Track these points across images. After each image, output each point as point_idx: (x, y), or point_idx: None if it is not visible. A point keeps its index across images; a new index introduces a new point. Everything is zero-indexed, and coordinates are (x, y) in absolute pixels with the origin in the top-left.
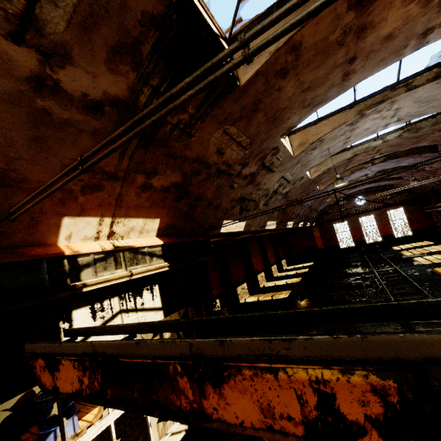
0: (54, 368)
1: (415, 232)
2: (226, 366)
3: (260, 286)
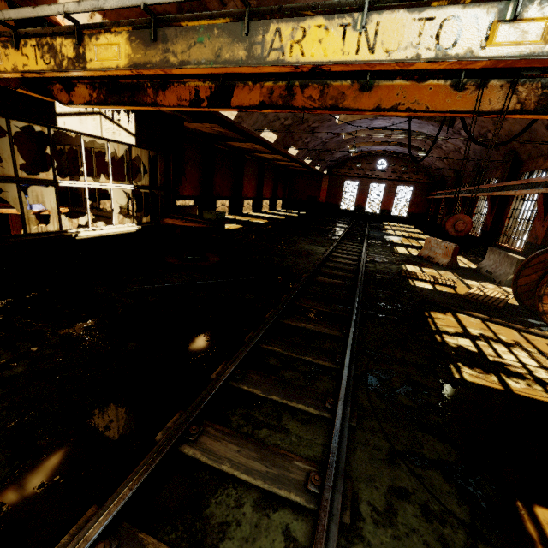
0: (71, 90)
1: (409, 215)
2: (169, 83)
3: (244, 212)
